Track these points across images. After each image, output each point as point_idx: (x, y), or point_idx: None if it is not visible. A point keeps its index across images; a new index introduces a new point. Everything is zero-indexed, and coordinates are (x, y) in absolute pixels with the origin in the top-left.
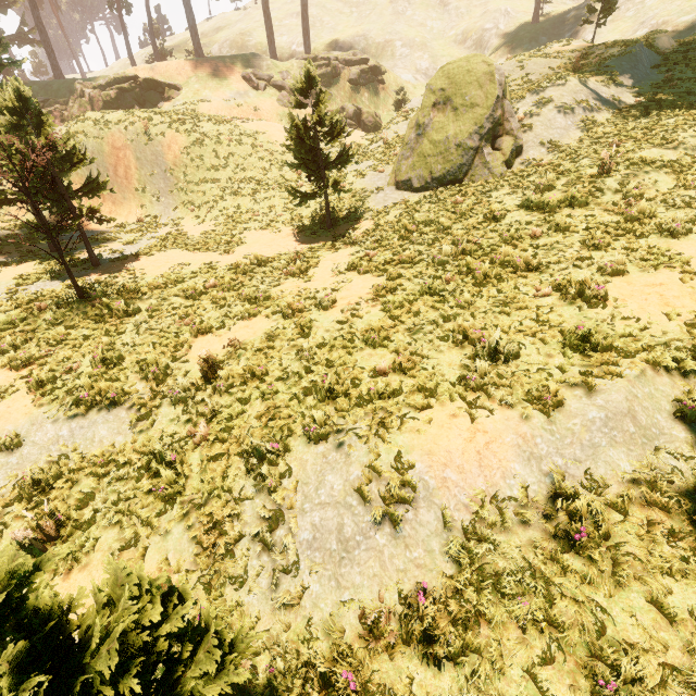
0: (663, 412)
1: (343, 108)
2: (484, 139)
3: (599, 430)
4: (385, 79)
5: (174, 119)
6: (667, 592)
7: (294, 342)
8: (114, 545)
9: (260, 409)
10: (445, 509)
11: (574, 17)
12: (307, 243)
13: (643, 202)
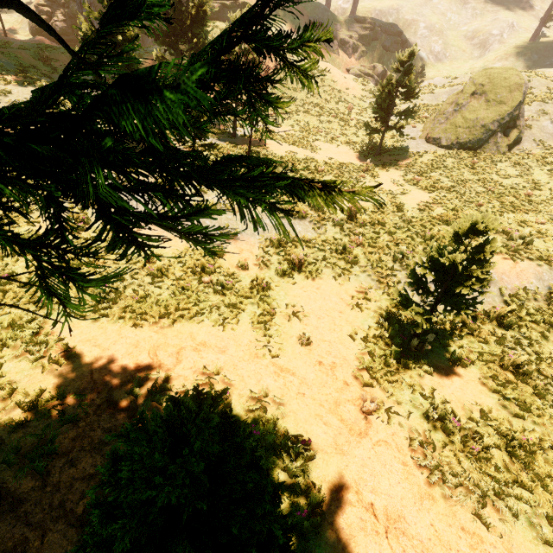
0: None
1: (374, 66)
2: (501, 127)
3: None
4: None
5: None
6: None
7: (396, 212)
8: (331, 274)
9: (388, 238)
10: (502, 288)
11: None
12: (363, 160)
13: None
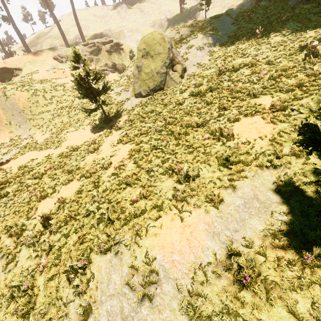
0: (270, 191)
1: (106, 64)
2: (168, 68)
3: (243, 210)
4: (123, 48)
5: (18, 85)
6: (295, 302)
7: (91, 192)
8: None
9: (75, 238)
10: (176, 280)
11: (197, 9)
12: (98, 132)
13: (240, 84)
